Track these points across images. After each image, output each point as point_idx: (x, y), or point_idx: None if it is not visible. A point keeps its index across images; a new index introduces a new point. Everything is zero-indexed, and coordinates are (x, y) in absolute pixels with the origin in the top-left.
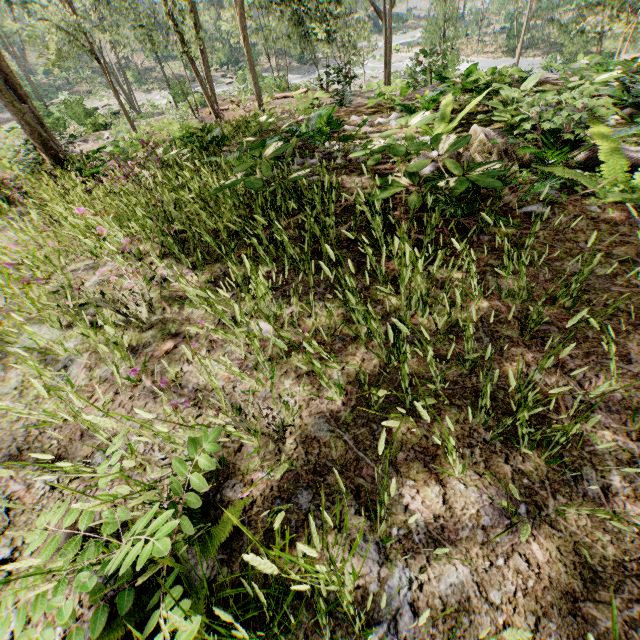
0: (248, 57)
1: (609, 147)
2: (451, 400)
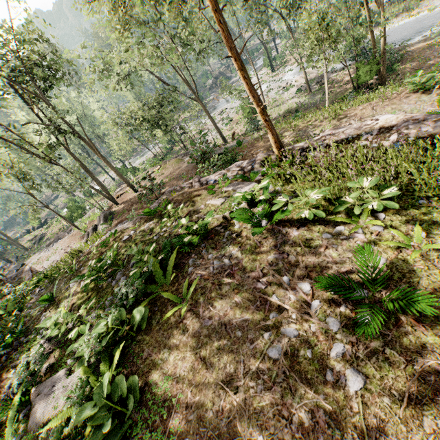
0: (116, 173)
1: (11, 415)
2: None
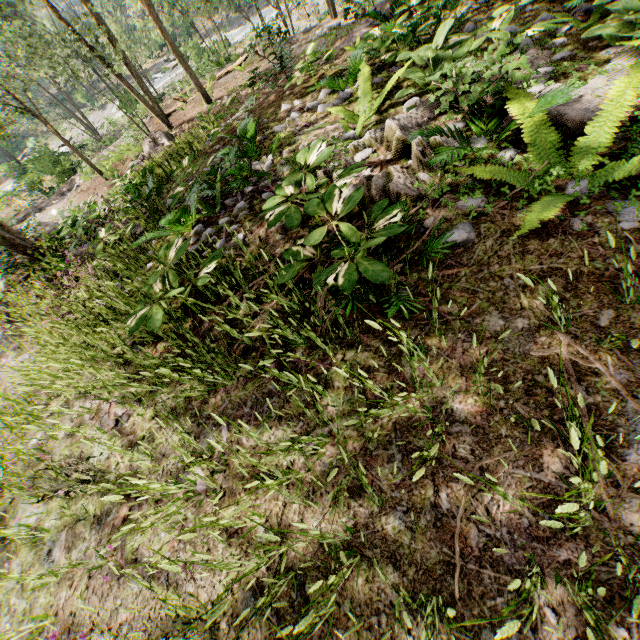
0: (173, 49)
1: (535, 122)
2: (362, 551)
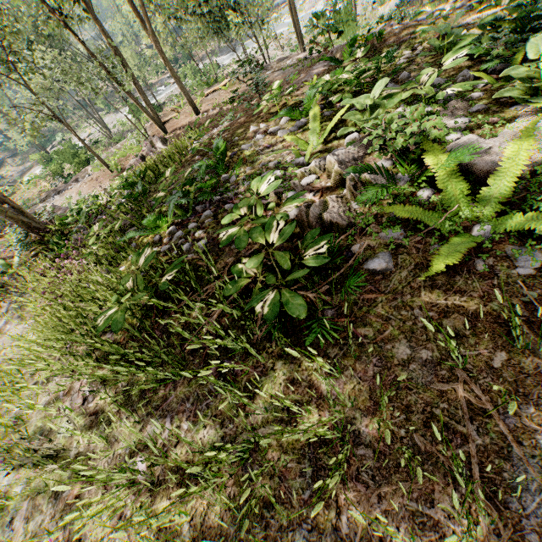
0: (172, 73)
1: (447, 171)
2: None
